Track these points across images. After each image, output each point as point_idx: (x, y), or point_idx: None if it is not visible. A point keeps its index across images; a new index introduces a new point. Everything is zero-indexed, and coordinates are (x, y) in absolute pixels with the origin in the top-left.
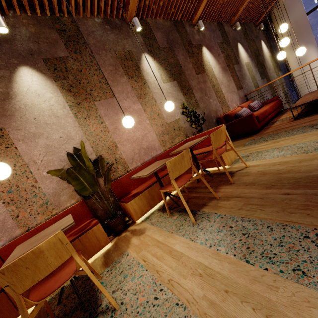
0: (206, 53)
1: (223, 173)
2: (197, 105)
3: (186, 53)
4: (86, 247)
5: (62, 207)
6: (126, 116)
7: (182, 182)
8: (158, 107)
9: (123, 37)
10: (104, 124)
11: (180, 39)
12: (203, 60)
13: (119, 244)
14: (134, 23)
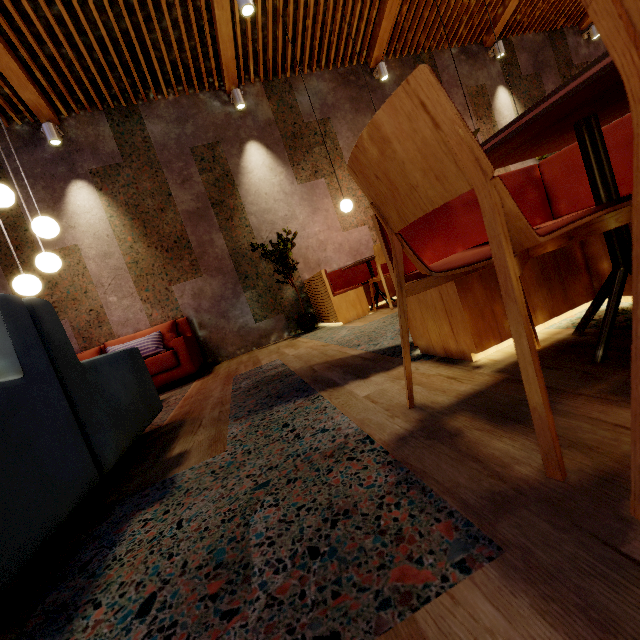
0: None
1: None
2: None
3: (559, 80)
4: None
5: None
6: None
7: None
8: None
9: (478, 68)
10: None
11: (554, 58)
12: None
13: None
14: (497, 48)
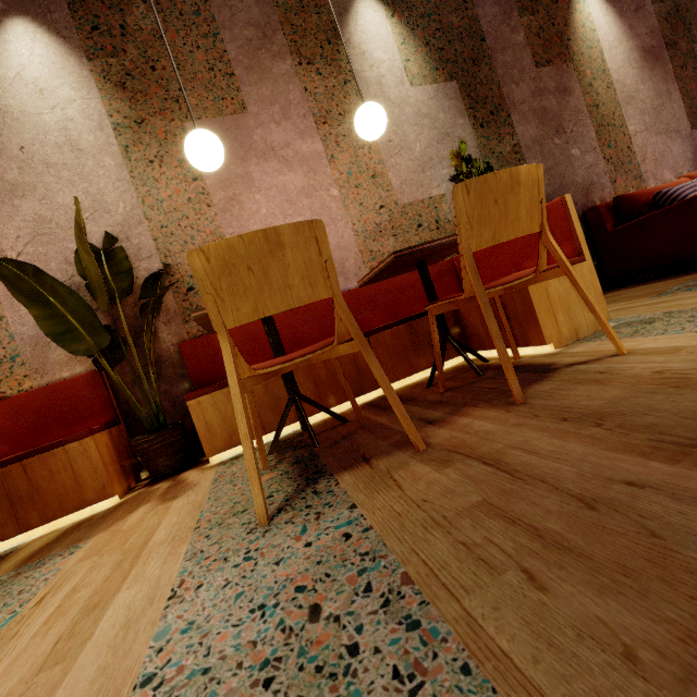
0: (588, 0)
1: (520, 368)
2: (518, 160)
3: None
4: (39, 490)
5: (49, 377)
6: (198, 128)
7: (292, 354)
8: (377, 153)
9: None
10: (199, 185)
11: None
12: (573, 24)
13: (118, 508)
14: None
